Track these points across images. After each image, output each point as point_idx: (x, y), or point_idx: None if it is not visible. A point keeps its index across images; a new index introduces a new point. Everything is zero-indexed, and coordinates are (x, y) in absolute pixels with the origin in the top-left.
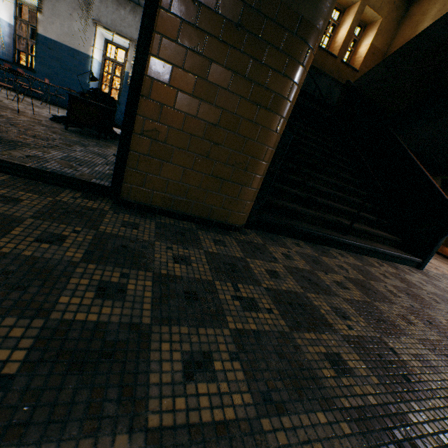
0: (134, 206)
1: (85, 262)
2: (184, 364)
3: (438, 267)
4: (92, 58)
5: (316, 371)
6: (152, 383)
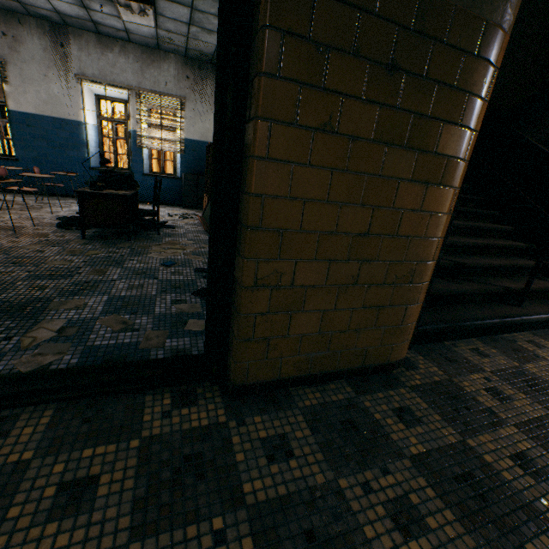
0: (254, 389)
1: None
2: None
3: None
4: (85, 124)
5: None
6: None
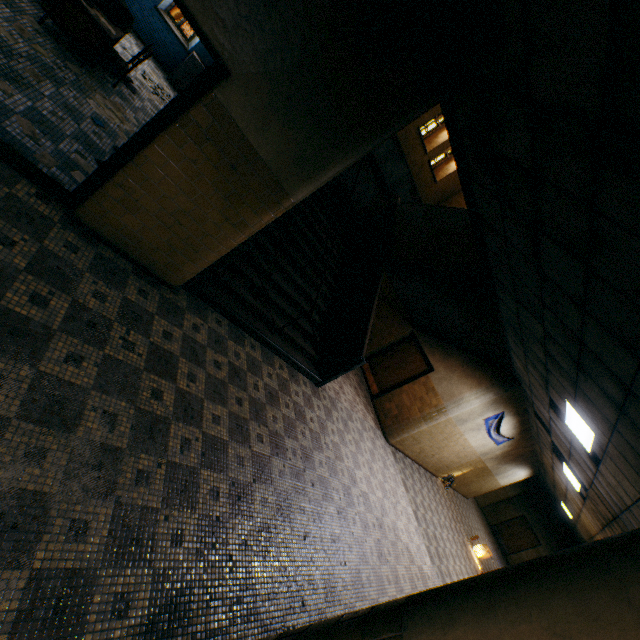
0: (83, 227)
1: (27, 272)
2: (67, 356)
3: (342, 393)
4: None
5: (140, 391)
6: (47, 356)
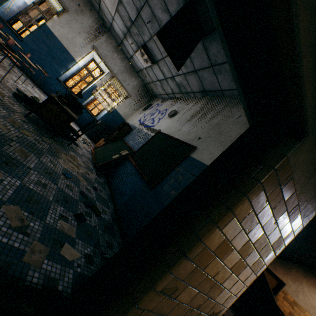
0: None
1: None
2: None
3: None
4: (77, 63)
5: None
6: None
